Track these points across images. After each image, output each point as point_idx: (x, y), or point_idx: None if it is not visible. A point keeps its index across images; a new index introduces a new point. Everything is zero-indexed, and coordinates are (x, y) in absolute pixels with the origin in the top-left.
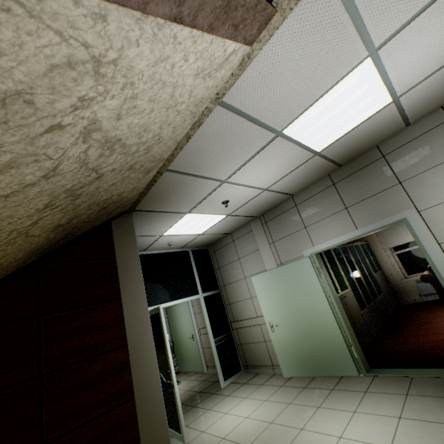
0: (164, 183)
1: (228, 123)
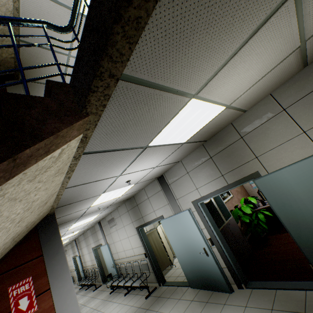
0: (28, 54)
1: (39, 2)
